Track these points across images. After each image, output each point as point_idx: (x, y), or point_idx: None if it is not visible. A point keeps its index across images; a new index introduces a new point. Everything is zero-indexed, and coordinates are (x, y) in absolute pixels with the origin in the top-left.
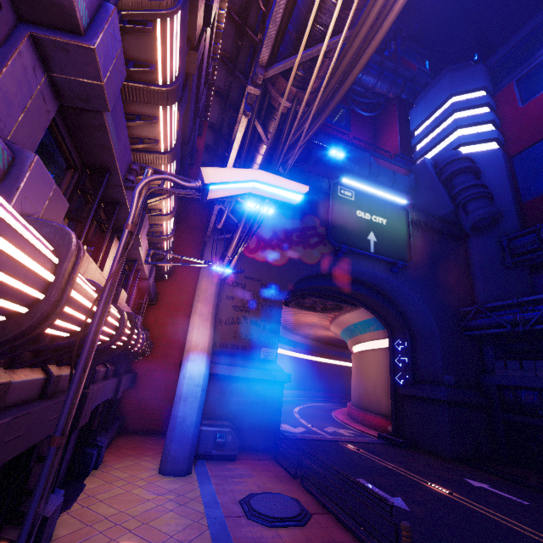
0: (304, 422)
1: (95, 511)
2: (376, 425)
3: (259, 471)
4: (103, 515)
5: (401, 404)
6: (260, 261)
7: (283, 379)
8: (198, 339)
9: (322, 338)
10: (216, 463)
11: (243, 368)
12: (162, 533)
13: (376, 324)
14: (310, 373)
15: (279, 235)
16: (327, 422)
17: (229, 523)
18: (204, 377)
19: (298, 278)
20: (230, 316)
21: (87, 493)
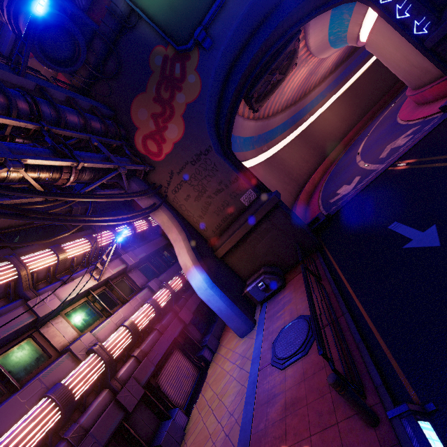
0: (361, 166)
1: (205, 397)
2: (439, 94)
3: (297, 289)
4: (207, 400)
5: (445, 52)
6: (171, 151)
7: (273, 204)
8: (183, 262)
9: (340, 59)
10: (273, 300)
11: (240, 229)
12: (224, 407)
13: (343, 9)
14: (361, 94)
15: (156, 112)
16: (387, 138)
17: (259, 378)
18: (205, 280)
19: (205, 121)
20: (201, 208)
21: (207, 381)
